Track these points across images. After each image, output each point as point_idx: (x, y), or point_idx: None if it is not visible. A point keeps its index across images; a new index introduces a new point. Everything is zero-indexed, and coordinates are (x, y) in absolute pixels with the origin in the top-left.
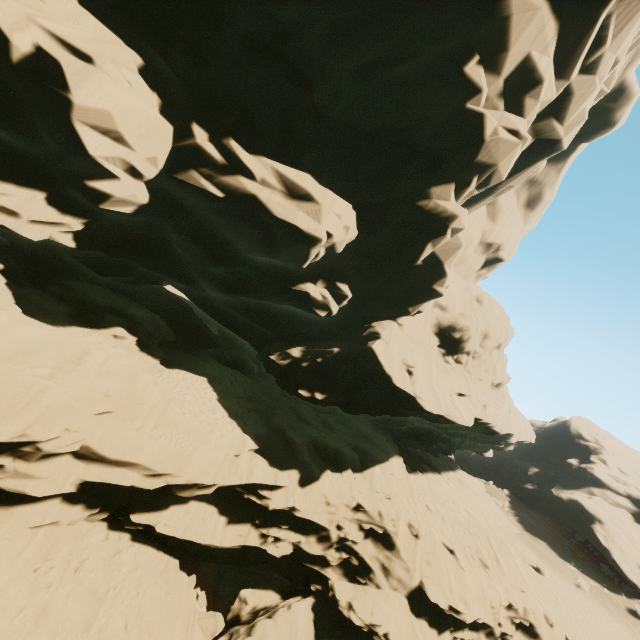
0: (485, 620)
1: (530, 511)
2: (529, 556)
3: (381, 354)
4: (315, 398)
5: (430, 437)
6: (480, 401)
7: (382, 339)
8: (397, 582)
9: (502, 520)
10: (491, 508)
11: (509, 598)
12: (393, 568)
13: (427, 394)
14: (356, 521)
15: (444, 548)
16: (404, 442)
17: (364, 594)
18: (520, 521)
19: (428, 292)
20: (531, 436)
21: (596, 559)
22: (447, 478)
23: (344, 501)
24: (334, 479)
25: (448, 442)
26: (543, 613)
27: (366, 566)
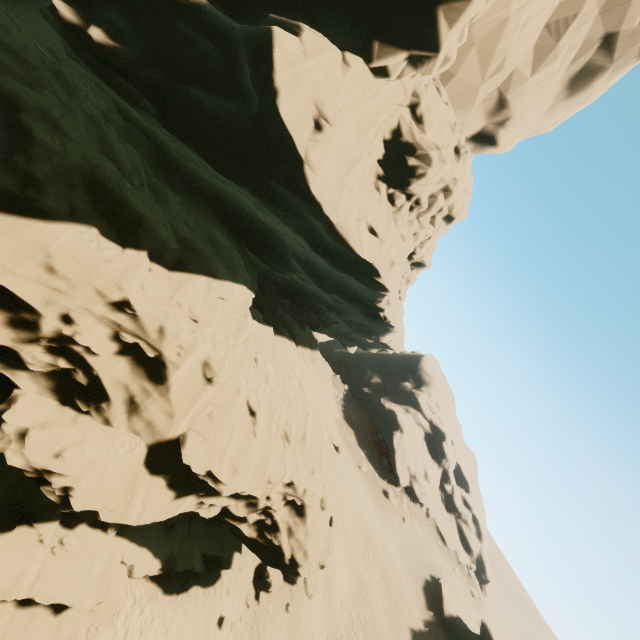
0: (252, 493)
1: (356, 407)
2: (336, 437)
3: (283, 49)
4: (89, 39)
5: (305, 302)
6: (391, 255)
7: (301, 41)
8: (144, 425)
9: (331, 405)
10: (327, 392)
11: (294, 477)
12: (147, 407)
13: (327, 173)
14: (111, 324)
15: (245, 407)
16: (275, 299)
17: (69, 425)
18: (344, 411)
19: (423, 22)
20: (400, 346)
21: (383, 454)
22: (302, 353)
23: (95, 283)
24: (96, 244)
25: (321, 315)
26: (322, 497)
27: (102, 391)
